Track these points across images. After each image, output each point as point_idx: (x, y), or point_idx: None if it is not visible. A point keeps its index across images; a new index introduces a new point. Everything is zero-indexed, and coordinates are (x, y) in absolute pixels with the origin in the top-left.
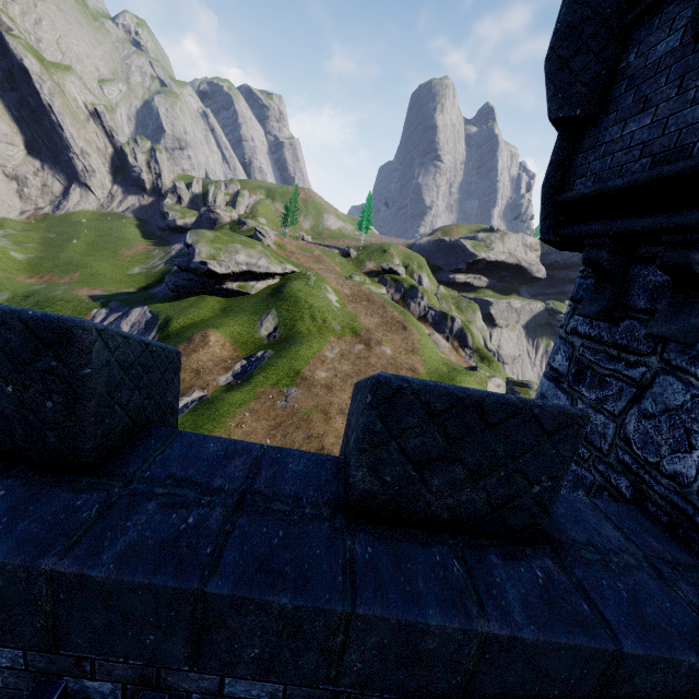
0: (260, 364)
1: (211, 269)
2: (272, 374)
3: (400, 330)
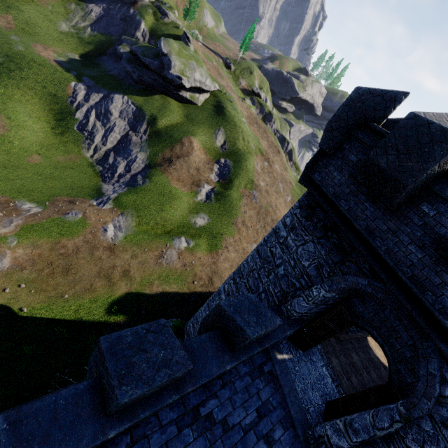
0: (230, 171)
1: (183, 83)
2: (241, 180)
3: (277, 153)
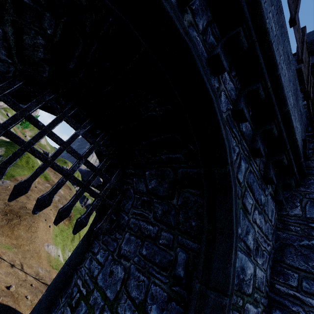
0: None
1: None
2: None
3: (68, 189)
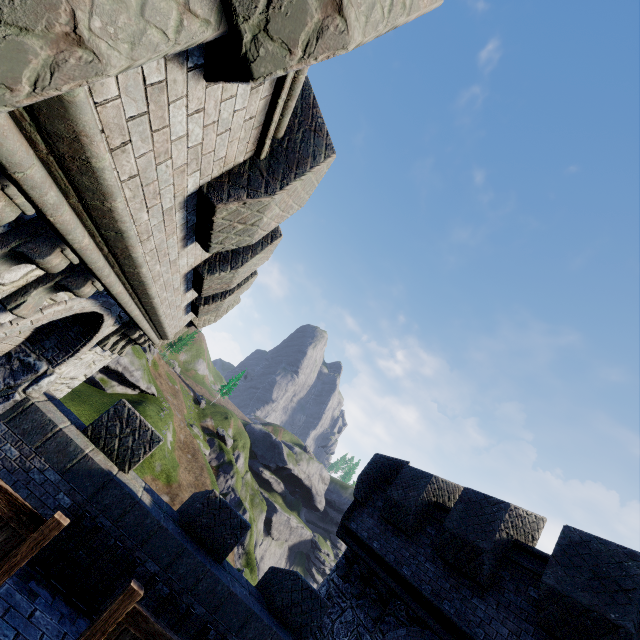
0: None
1: None
2: None
3: None
